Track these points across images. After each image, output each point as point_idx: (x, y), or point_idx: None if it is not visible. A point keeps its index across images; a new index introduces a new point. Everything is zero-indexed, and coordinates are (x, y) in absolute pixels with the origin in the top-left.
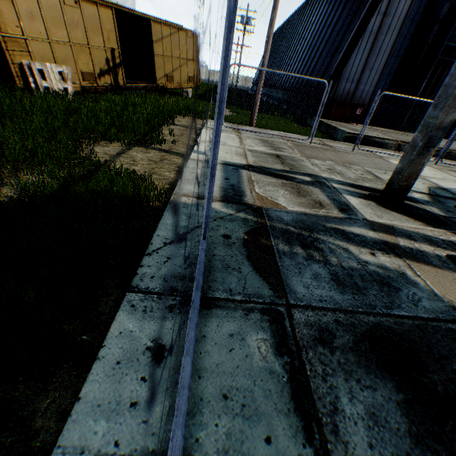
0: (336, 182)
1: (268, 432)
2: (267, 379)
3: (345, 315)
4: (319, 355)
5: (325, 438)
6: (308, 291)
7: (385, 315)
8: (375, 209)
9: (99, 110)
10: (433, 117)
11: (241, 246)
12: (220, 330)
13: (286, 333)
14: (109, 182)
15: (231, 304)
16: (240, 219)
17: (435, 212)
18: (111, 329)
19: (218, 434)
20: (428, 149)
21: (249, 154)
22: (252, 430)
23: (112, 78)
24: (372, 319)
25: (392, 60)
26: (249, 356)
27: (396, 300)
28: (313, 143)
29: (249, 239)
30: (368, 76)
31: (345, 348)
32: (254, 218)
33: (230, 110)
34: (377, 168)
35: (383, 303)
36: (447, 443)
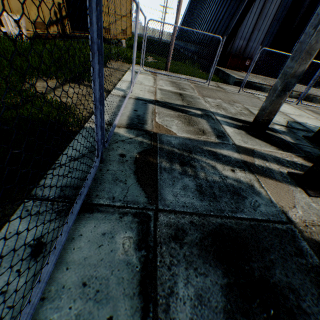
0: (220, 116)
1: (111, 313)
2: (123, 269)
3: (200, 217)
4: (170, 249)
5: (157, 316)
6: (176, 199)
7: (230, 217)
8: (244, 137)
9: (45, 52)
10: (290, 67)
11: (132, 163)
12: (96, 230)
13: (149, 232)
14: (37, 110)
15: (110, 209)
16: (137, 142)
17: (288, 140)
18: (3, 230)
19: (69, 315)
20: (285, 93)
21: (159, 92)
22: (99, 311)
23: (60, 27)
24: (220, 221)
25: (274, 24)
26: (113, 251)
27: (241, 206)
28: (210, 85)
29: (139, 158)
30: (256, 35)
31: (192, 244)
32: (148, 141)
33: (153, 58)
34: (254, 106)
35: (231, 208)
36: (251, 317)
